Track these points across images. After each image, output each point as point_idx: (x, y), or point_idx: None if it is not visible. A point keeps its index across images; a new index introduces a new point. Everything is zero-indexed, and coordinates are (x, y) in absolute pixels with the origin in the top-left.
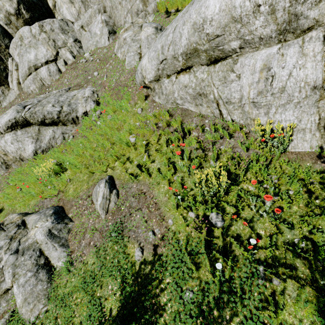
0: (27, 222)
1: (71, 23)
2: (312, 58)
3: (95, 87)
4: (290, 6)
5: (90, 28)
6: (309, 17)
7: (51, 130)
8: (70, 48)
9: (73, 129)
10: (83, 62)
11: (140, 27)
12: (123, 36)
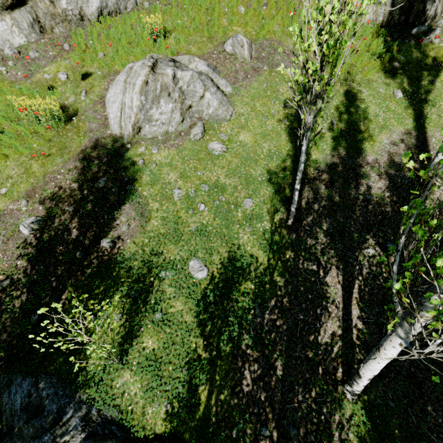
0: (178, 60)
1: None
2: None
3: None
4: None
5: None
6: None
7: None
8: None
9: None
10: None
11: None
12: None
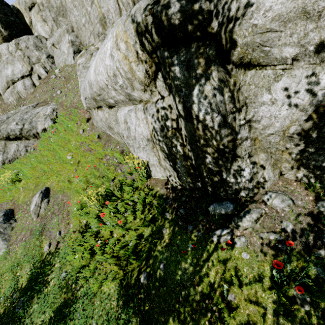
0: None
1: (45, 39)
2: (142, 121)
3: (57, 104)
4: (121, 89)
5: (60, 46)
6: (135, 95)
7: (15, 144)
8: (44, 64)
9: (35, 142)
10: (53, 78)
11: (91, 54)
12: (78, 62)
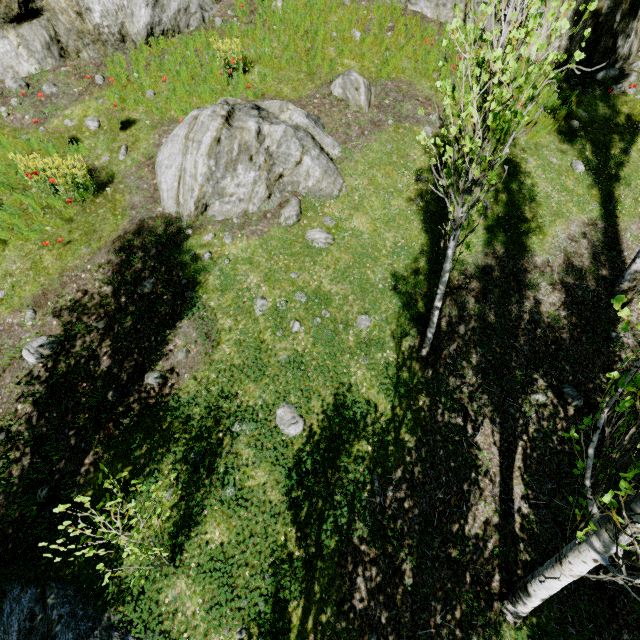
0: (264, 107)
1: None
2: None
3: None
4: None
5: None
6: None
7: None
8: None
9: (213, 7)
10: None
11: None
12: None
